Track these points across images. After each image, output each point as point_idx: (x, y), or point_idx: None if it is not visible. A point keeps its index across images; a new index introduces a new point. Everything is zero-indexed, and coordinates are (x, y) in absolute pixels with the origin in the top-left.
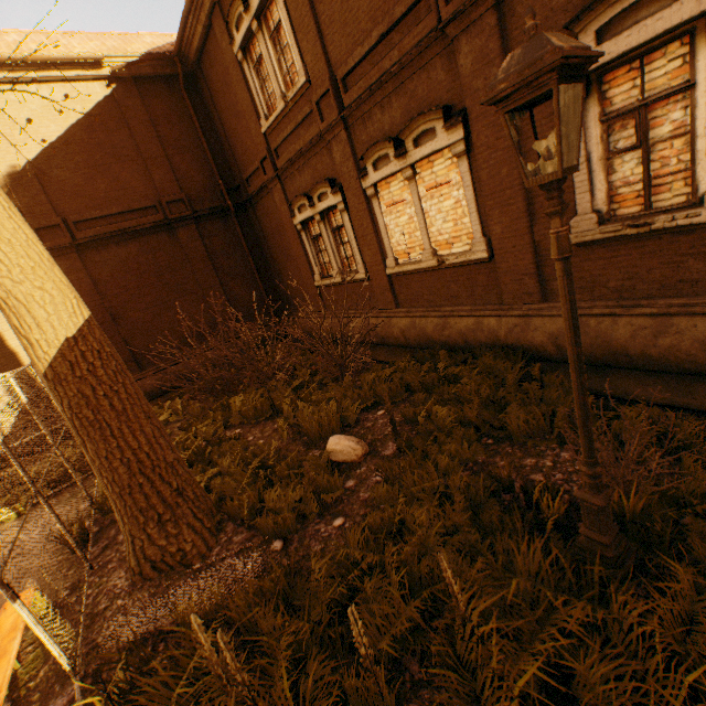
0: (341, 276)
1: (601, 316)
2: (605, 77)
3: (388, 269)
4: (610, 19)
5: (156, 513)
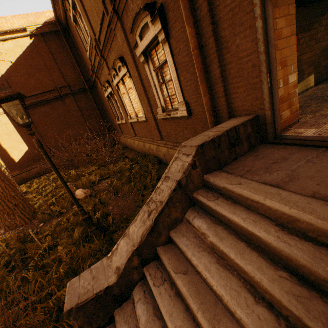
0: (121, 121)
1: (171, 148)
2: (152, 53)
3: (129, 120)
4: (140, 32)
5: (6, 211)
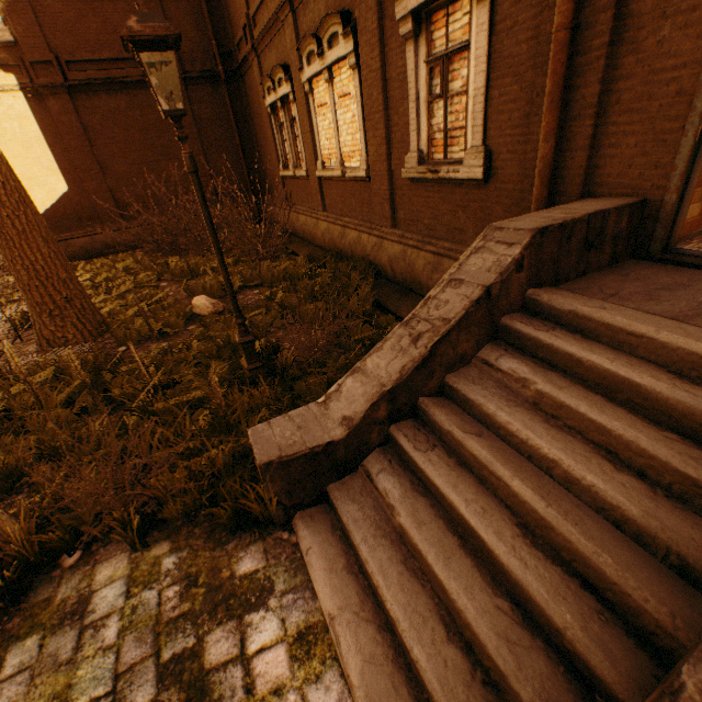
0: (293, 170)
1: (414, 247)
2: (433, 17)
3: (317, 172)
4: None
5: (48, 309)
